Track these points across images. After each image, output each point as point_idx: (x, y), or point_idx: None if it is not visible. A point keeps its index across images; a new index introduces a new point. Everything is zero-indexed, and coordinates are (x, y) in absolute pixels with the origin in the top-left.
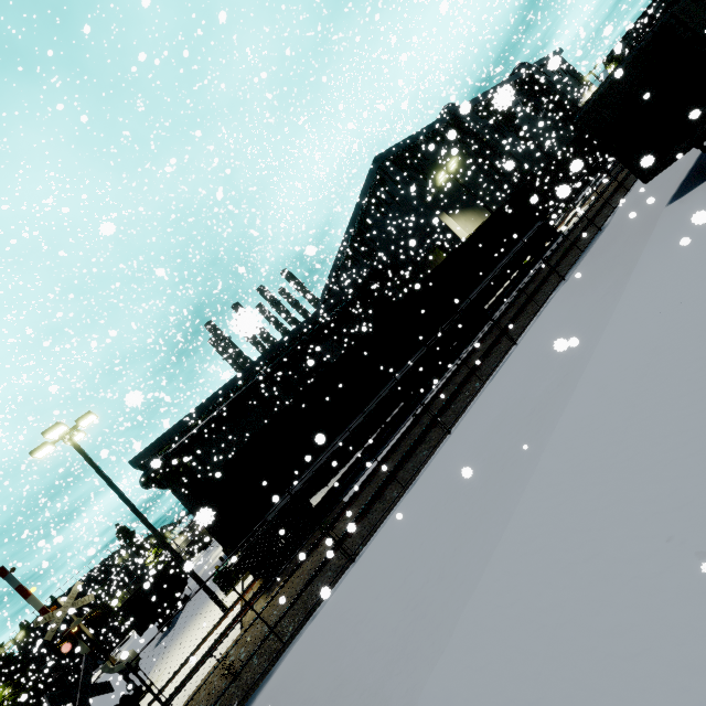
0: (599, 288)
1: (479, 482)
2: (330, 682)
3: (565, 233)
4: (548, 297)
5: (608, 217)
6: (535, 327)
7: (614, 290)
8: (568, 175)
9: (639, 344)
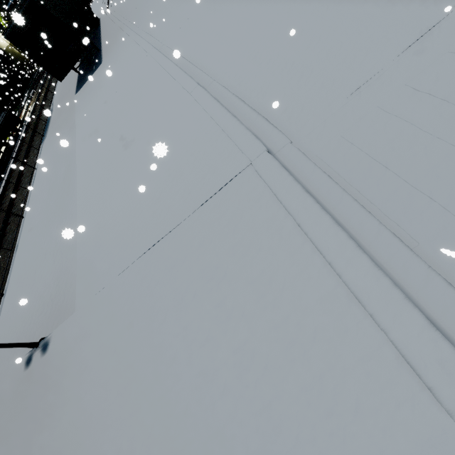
0: (65, 131)
1: (56, 209)
2: (34, 305)
3: (30, 111)
4: (40, 145)
5: (50, 106)
6: (42, 158)
7: (72, 130)
8: (5, 87)
9: (89, 131)
